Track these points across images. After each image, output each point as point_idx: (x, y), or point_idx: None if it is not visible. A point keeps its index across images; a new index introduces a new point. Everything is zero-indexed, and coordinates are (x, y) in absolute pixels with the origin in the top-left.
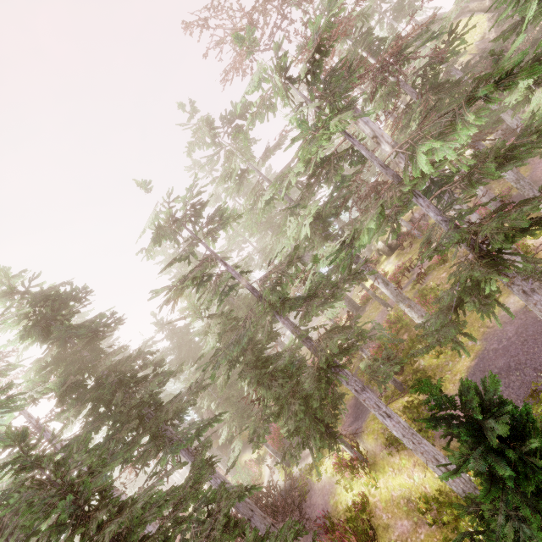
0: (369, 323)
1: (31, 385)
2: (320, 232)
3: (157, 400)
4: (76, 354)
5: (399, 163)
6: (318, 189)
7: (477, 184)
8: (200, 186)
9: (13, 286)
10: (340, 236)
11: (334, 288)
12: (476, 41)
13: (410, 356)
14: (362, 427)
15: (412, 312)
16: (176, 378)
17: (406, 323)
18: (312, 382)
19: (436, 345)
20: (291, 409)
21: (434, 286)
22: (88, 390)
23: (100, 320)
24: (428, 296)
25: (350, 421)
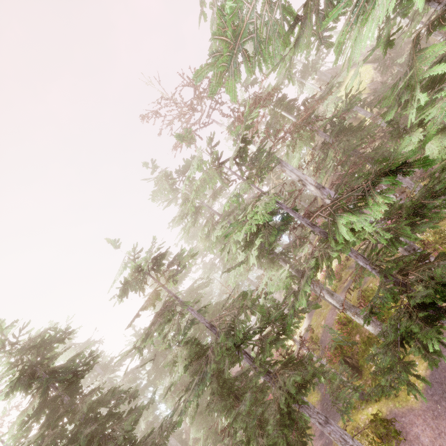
0: (322, 321)
1: (13, 442)
2: (266, 258)
3: (131, 438)
4: (57, 399)
5: (324, 198)
6: (257, 236)
7: (396, 242)
8: (158, 246)
9: (6, 337)
10: (284, 254)
11: (284, 322)
12: (367, 84)
13: (366, 396)
14: (332, 442)
15: (359, 318)
16: (154, 387)
17: (355, 324)
18: (276, 423)
19: (391, 393)
20: (259, 442)
21: (374, 288)
22: (64, 445)
23: (79, 361)
24: (371, 298)
25: (319, 430)
